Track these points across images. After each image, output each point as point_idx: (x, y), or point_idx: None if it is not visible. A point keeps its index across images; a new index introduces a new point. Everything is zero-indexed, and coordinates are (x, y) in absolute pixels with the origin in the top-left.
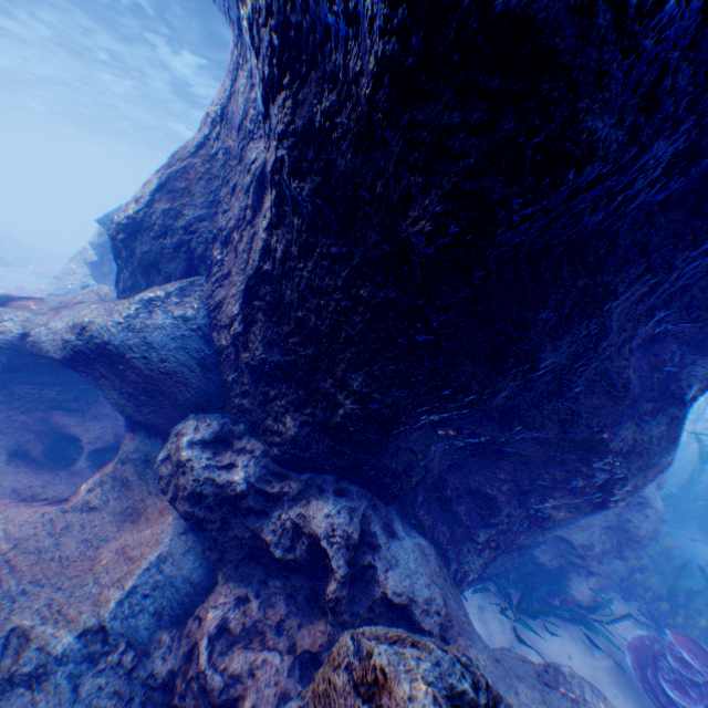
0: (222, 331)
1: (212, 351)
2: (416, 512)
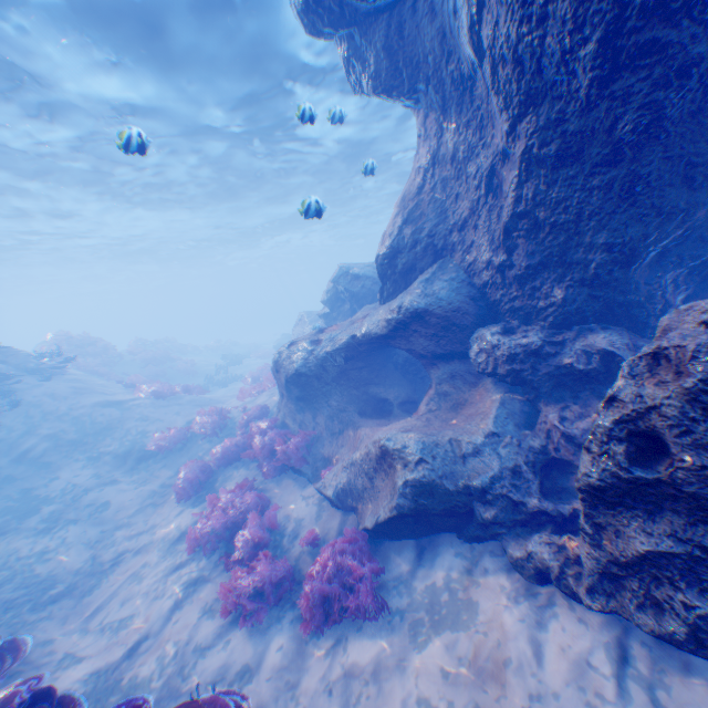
0: (480, 274)
1: (475, 290)
2: None
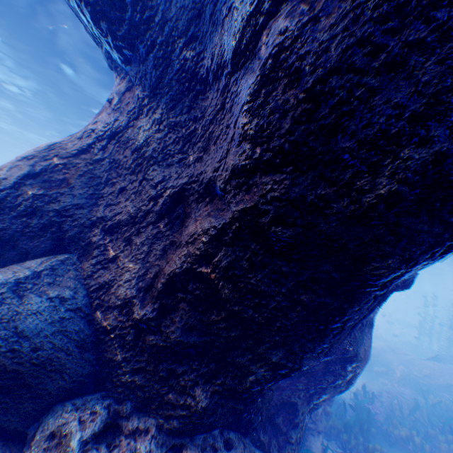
0: (110, 310)
1: (92, 329)
2: (259, 435)
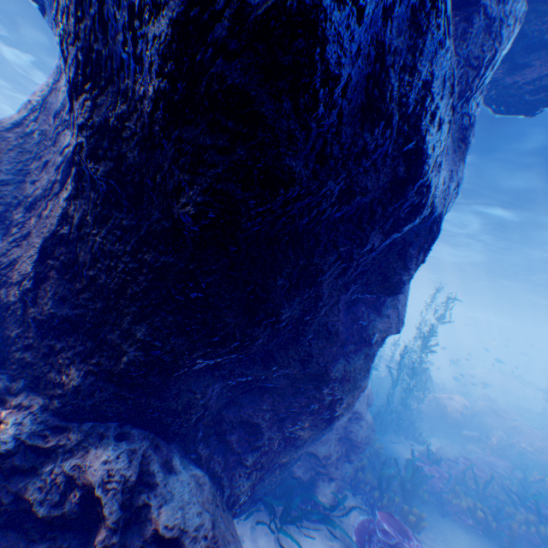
0: (13, 287)
1: None
2: (197, 447)
